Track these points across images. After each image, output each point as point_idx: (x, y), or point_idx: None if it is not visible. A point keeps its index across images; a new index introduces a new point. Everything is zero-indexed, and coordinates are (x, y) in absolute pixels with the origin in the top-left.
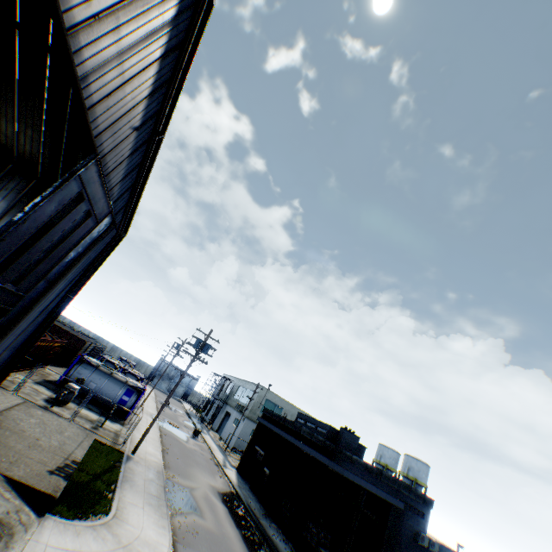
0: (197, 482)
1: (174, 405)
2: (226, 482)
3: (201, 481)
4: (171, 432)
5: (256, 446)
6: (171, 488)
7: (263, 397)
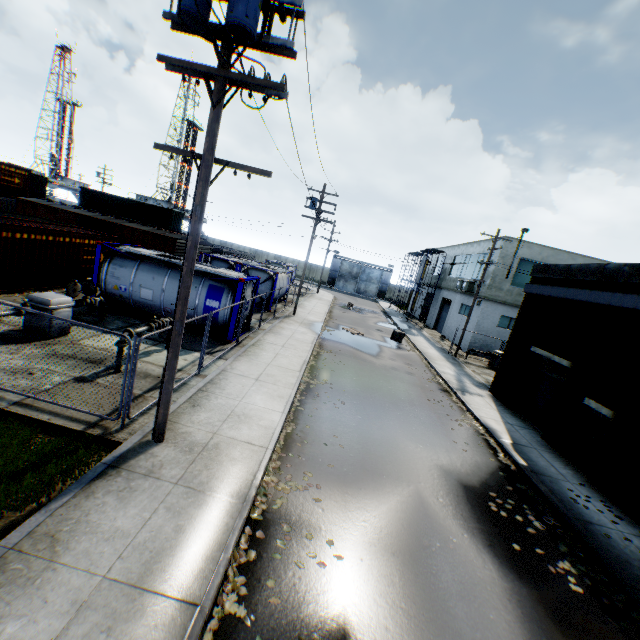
0: (394, 475)
1: (364, 307)
2: (477, 438)
3: (405, 465)
4: (344, 345)
5: (534, 348)
6: (261, 574)
7: (511, 257)
